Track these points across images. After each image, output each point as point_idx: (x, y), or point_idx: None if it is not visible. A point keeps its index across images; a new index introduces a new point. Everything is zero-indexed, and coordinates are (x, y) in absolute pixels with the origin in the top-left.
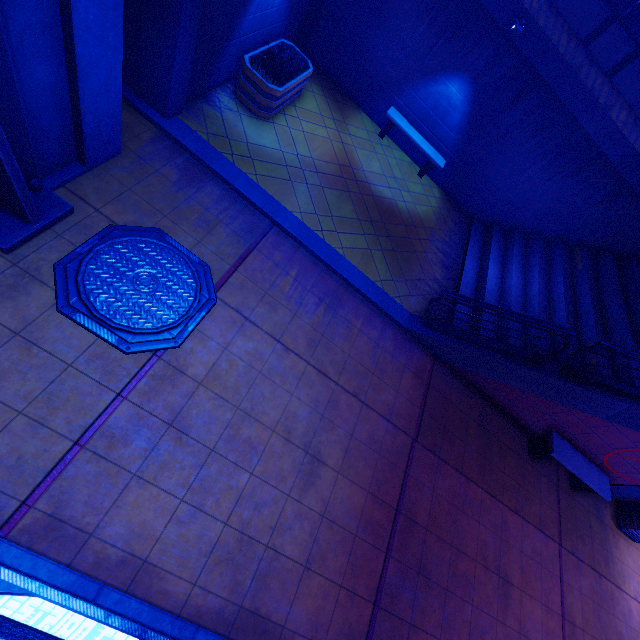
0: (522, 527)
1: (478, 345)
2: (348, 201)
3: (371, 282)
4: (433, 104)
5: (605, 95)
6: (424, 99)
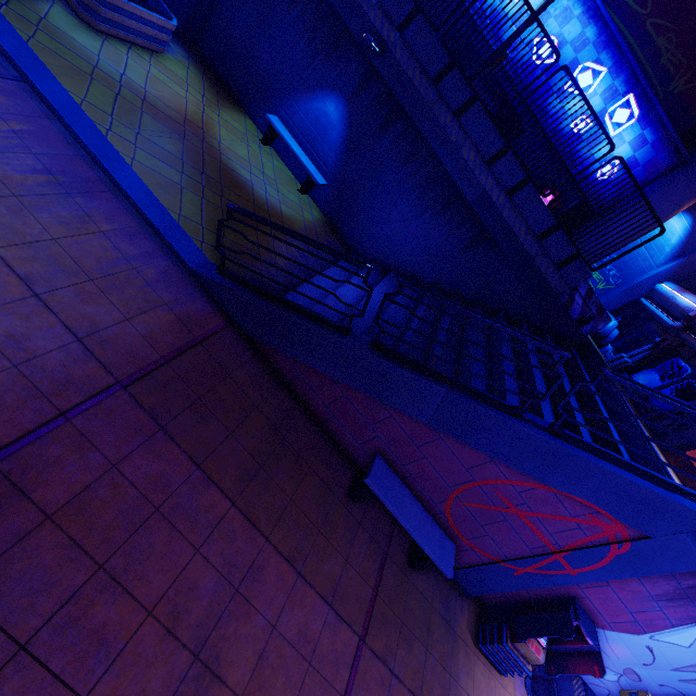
0: (293, 587)
1: (280, 303)
2: (177, 142)
3: (160, 205)
4: (314, 120)
5: (456, 133)
6: (306, 114)
